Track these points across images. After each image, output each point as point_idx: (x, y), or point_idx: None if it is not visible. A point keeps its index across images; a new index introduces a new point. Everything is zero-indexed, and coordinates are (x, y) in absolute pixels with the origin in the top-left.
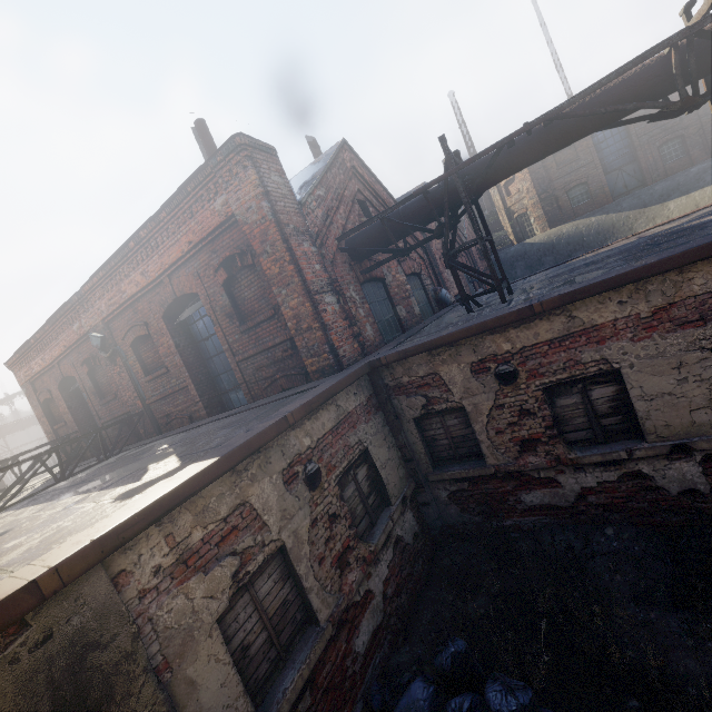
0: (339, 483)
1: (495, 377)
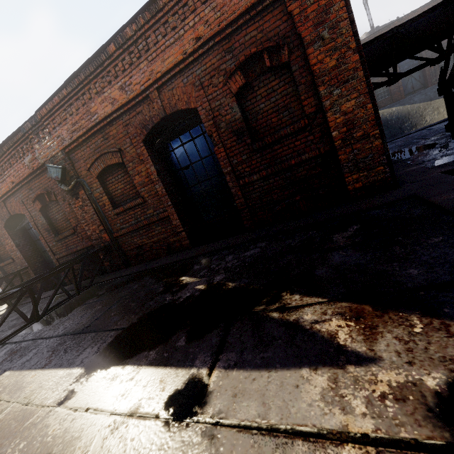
0: None
1: None
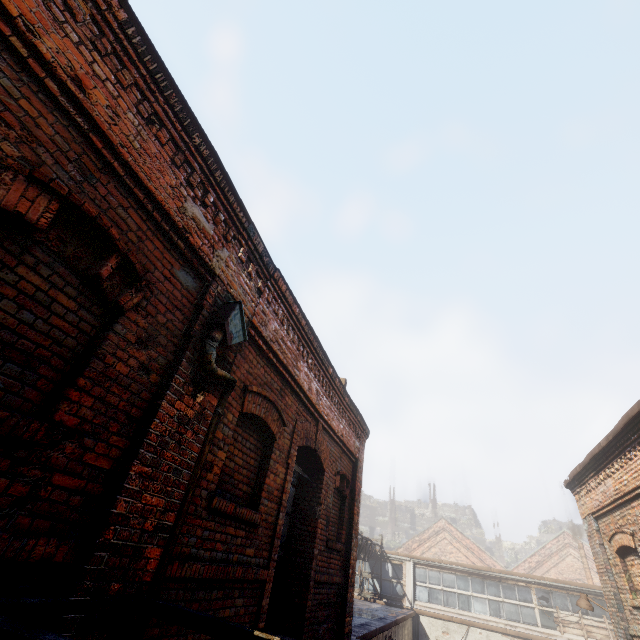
0: None
1: None
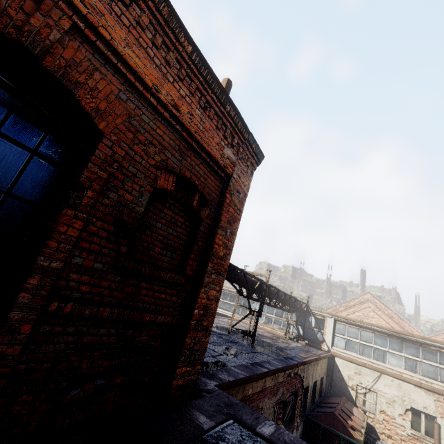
0: None
1: None
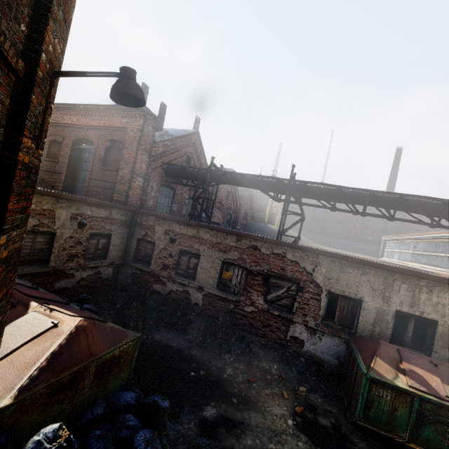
0: (91, 236)
1: (170, 238)
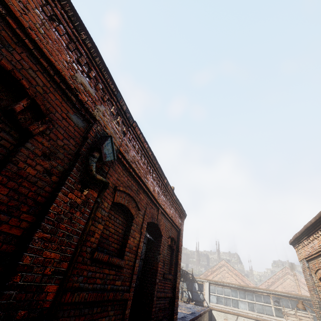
0: None
1: None
